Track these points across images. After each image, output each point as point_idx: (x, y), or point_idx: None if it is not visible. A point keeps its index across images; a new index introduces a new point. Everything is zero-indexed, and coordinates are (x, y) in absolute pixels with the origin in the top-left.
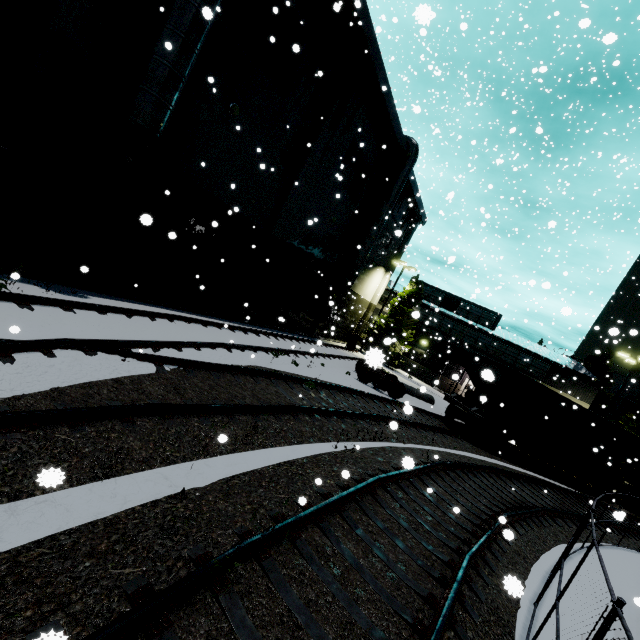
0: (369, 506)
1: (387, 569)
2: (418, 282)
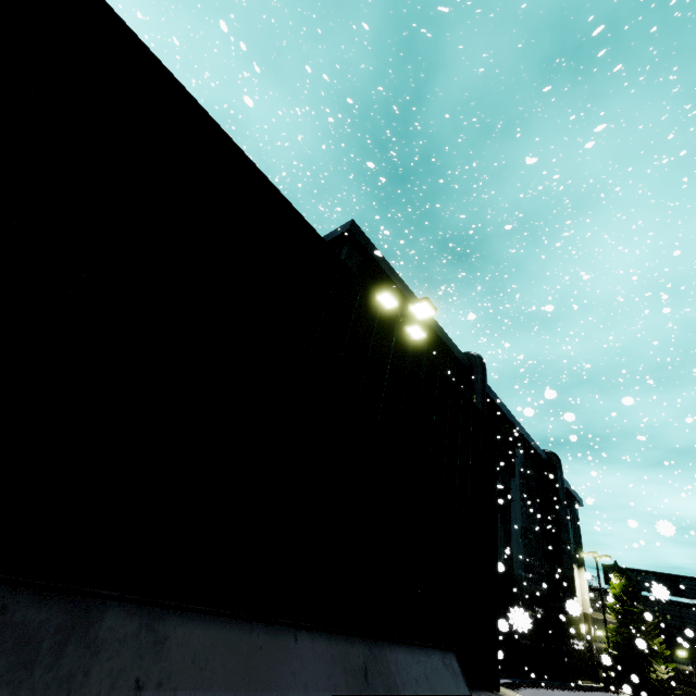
0: None
1: None
2: (621, 571)
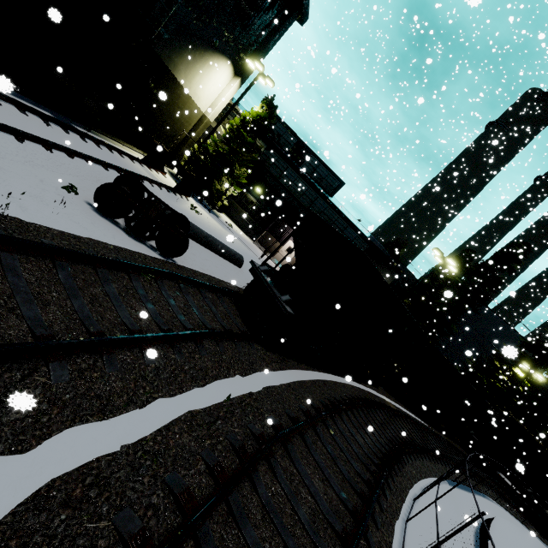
0: None
1: None
2: (272, 105)
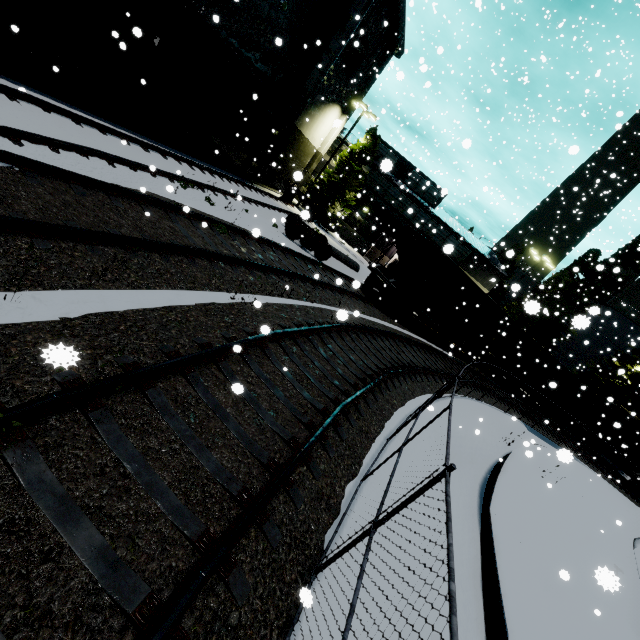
0: (255, 359)
1: (256, 417)
2: (375, 136)
